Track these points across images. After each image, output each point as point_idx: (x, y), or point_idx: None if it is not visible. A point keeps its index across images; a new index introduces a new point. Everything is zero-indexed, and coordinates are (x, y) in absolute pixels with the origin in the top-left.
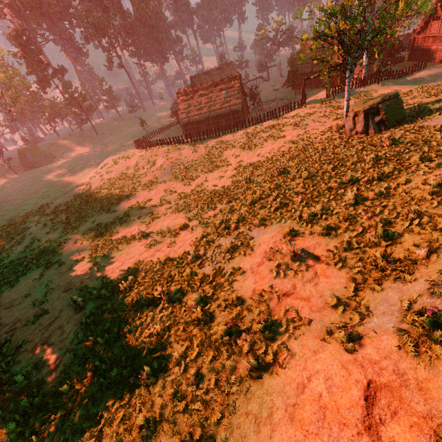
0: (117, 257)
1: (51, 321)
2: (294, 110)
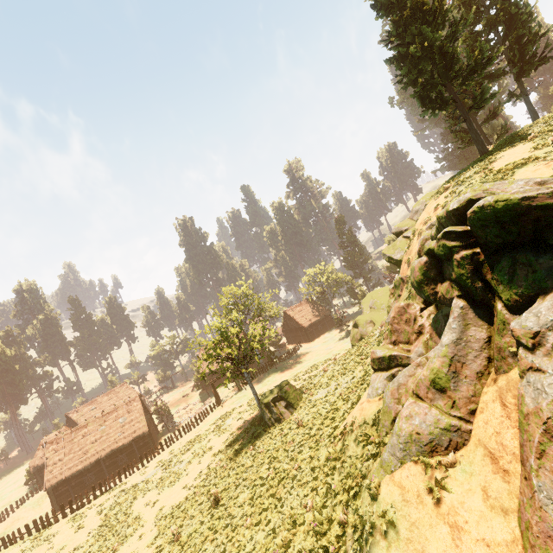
0: None
1: None
2: (212, 413)
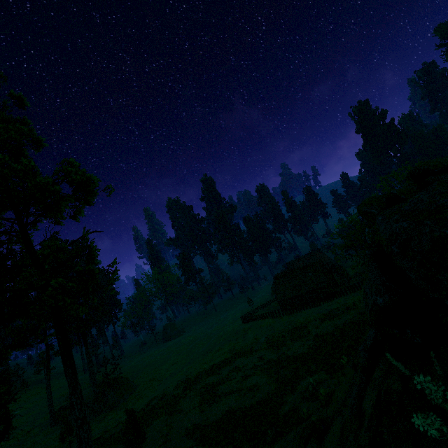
0: (217, 406)
1: (172, 445)
2: None
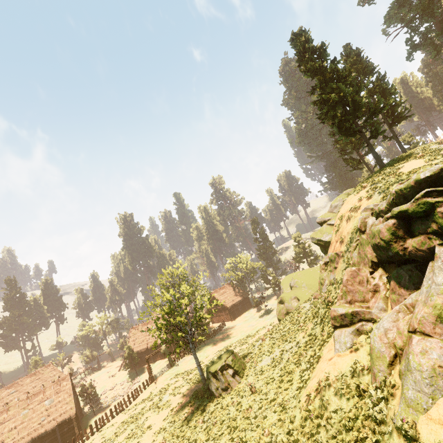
0: None
1: None
2: (145, 391)
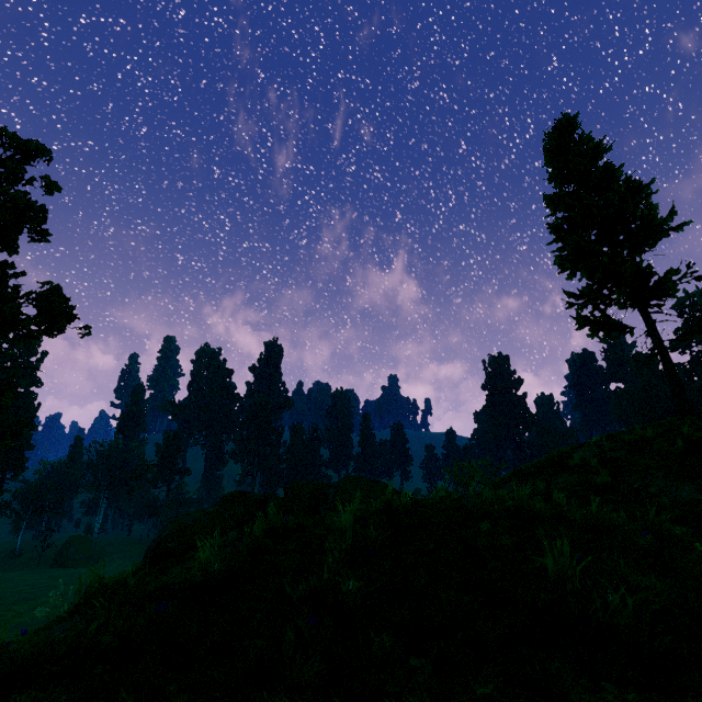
0: None
1: None
2: None
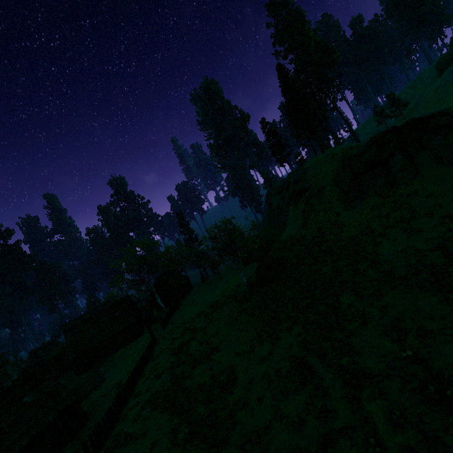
0: None
1: None
2: (157, 346)
